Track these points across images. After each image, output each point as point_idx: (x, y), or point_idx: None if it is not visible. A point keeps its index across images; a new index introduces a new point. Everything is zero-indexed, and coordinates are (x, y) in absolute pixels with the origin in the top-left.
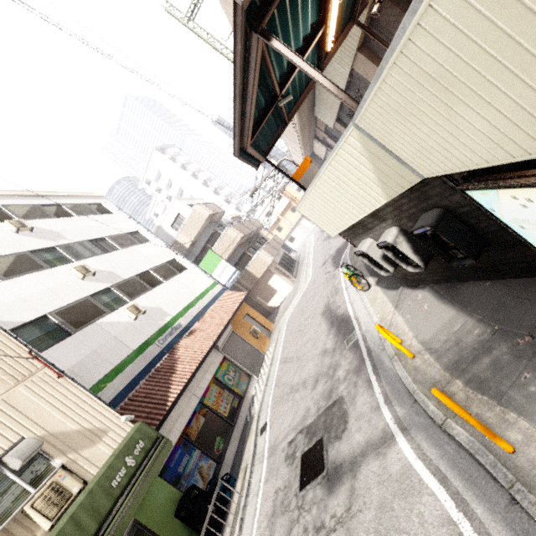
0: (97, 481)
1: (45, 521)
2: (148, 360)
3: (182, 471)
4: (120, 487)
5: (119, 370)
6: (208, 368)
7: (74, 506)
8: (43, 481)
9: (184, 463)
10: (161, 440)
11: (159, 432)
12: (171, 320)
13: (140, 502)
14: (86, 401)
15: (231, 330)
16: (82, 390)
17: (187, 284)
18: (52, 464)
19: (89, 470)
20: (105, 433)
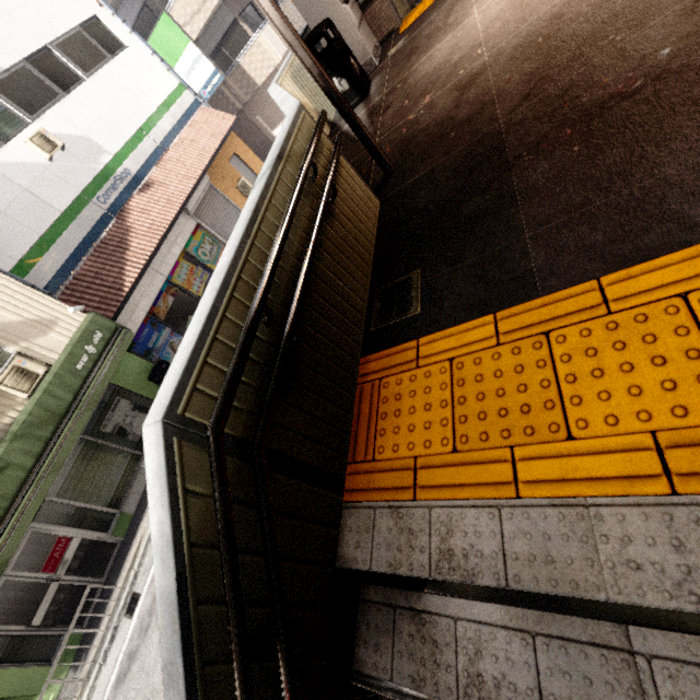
0: (61, 366)
1: (21, 394)
2: (88, 228)
3: (153, 347)
4: (86, 370)
5: (49, 241)
6: (175, 240)
7: (44, 384)
8: (3, 366)
9: (154, 340)
10: (121, 330)
11: (121, 313)
12: (111, 162)
13: (109, 381)
14: (18, 291)
15: (208, 183)
16: (7, 278)
17: (129, 86)
18: (5, 351)
19: (48, 356)
20: (55, 323)
